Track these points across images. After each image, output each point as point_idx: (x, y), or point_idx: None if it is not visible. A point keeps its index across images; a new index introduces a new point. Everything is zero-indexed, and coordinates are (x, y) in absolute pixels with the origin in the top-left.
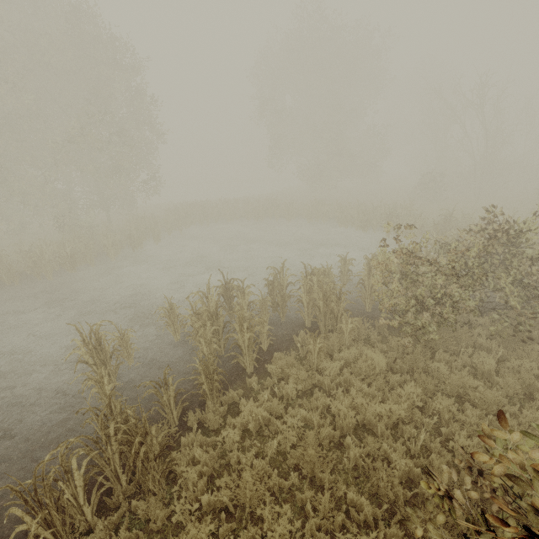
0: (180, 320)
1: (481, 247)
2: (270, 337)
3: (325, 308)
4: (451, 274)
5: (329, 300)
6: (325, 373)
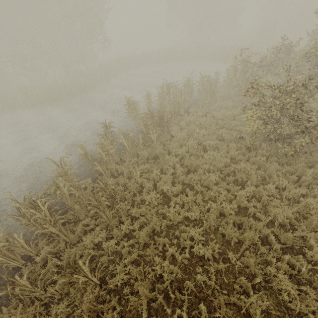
0: (151, 101)
1: (272, 53)
2: (189, 102)
3: (210, 90)
4: (259, 66)
5: (212, 85)
6: (211, 109)
